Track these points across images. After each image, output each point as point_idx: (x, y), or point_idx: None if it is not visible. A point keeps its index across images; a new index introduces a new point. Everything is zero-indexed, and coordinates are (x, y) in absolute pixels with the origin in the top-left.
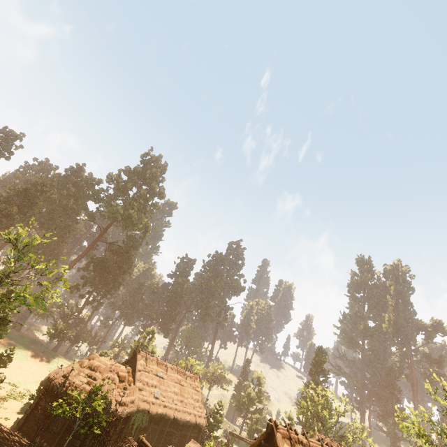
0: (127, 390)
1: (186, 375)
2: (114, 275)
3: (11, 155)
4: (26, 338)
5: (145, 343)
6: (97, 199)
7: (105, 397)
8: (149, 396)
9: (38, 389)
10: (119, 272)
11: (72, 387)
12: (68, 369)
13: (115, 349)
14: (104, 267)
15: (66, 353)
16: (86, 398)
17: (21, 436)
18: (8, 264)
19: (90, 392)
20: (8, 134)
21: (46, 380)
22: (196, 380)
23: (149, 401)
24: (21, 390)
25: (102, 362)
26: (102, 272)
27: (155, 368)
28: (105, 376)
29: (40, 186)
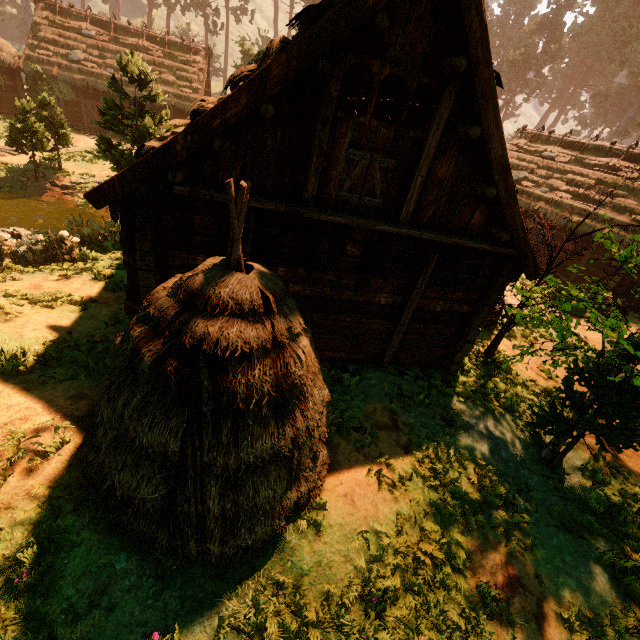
0: None
1: None
2: None
3: None
4: None
5: None
6: None
7: None
8: None
9: None
10: None
11: None
12: None
13: None
14: None
15: None
16: None
17: None
18: None
19: None
20: None
21: None
22: None
23: None
24: None
25: None
26: None
27: (545, 148)
28: None
29: None
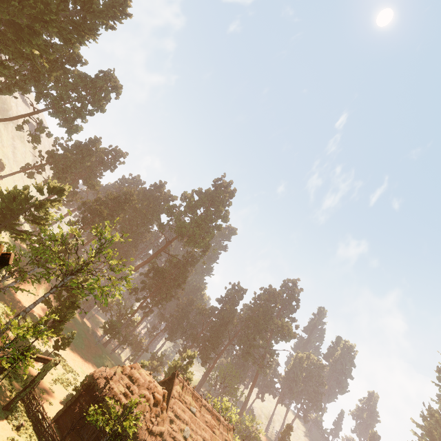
0: (158, 417)
1: (220, 421)
2: (169, 286)
3: (115, 168)
4: (87, 326)
5: (183, 366)
6: (169, 213)
7: (137, 419)
8: (178, 432)
9: (82, 382)
10: (173, 285)
11: (110, 394)
12: (111, 372)
13: (154, 362)
14: (162, 276)
15: (113, 351)
16: (119, 412)
17: (56, 428)
18: (90, 254)
19: (124, 406)
20: (117, 152)
21: (90, 377)
22: (229, 432)
23: (177, 439)
24: (69, 377)
25: (142, 375)
26: (159, 281)
27: (189, 400)
28: (142, 392)
29: (129, 196)
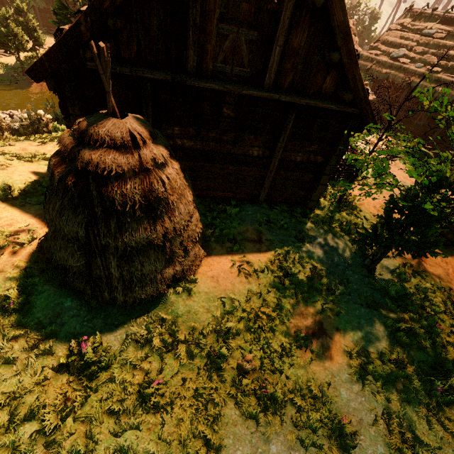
0: None
1: None
2: None
3: None
4: None
5: None
6: None
7: None
8: (381, 56)
9: None
10: None
11: None
12: None
13: None
14: None
15: None
16: None
17: None
18: None
19: None
20: None
21: None
22: None
23: (376, 61)
24: None
25: None
26: None
27: (426, 25)
28: None
29: None
